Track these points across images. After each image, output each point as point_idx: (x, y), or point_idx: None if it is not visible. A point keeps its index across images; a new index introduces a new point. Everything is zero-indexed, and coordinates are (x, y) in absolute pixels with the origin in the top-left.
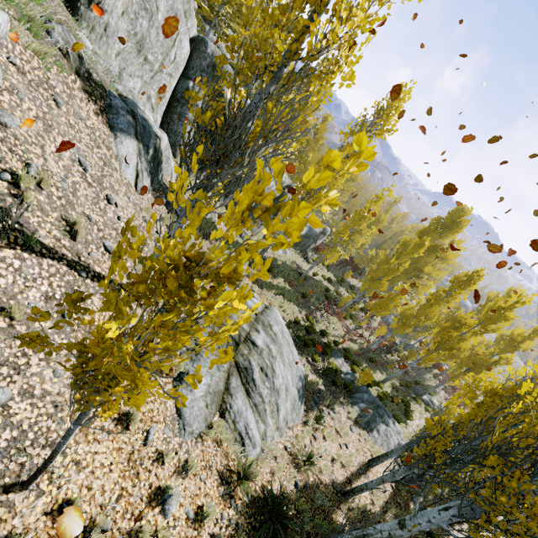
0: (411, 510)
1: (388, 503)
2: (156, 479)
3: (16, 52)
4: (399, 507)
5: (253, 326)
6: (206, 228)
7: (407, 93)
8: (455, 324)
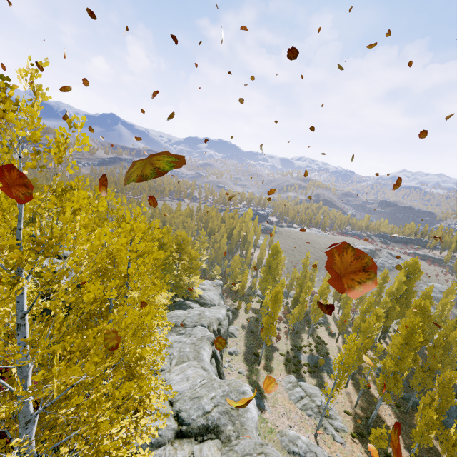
0: (360, 386)
1: (357, 392)
2: (356, 456)
3: (276, 431)
4: (358, 389)
5: (313, 401)
6: (258, 383)
7: (280, 287)
8: (314, 303)
